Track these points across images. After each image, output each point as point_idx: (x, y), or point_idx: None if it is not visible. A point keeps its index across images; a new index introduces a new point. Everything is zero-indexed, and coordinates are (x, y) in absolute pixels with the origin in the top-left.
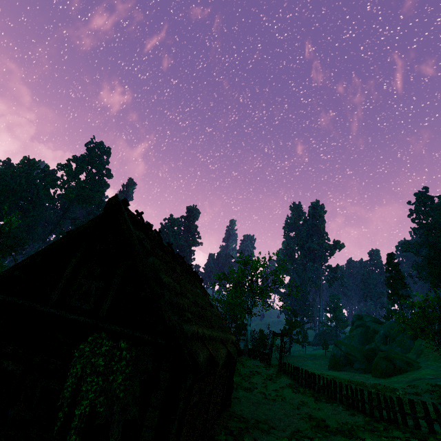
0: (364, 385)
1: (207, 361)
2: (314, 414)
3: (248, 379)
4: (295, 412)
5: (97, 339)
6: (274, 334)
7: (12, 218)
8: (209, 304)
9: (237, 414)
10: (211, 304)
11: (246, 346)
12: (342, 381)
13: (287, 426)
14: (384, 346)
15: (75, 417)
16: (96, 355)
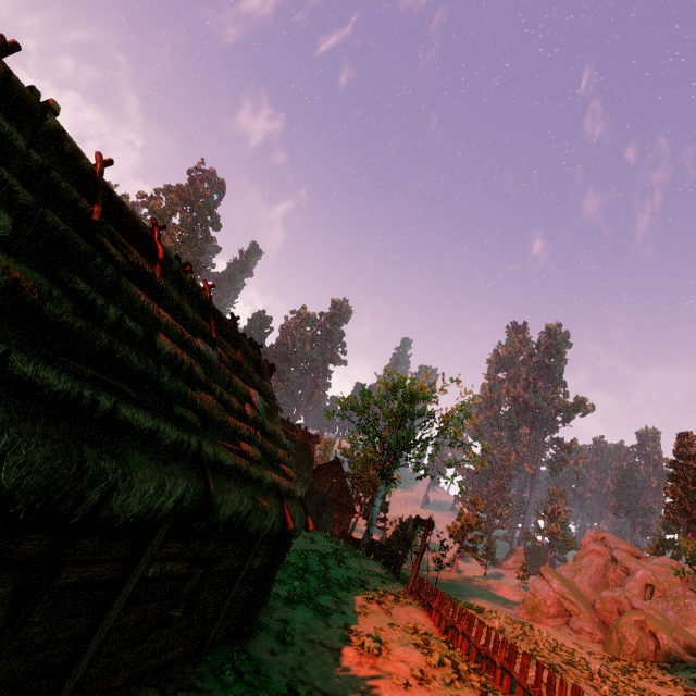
0: (586, 667)
1: None
2: None
3: (338, 590)
4: (396, 693)
5: None
6: (417, 521)
7: None
8: (245, 398)
9: (251, 659)
10: (252, 401)
11: (366, 533)
12: (539, 646)
13: None
14: (640, 601)
15: None
16: None
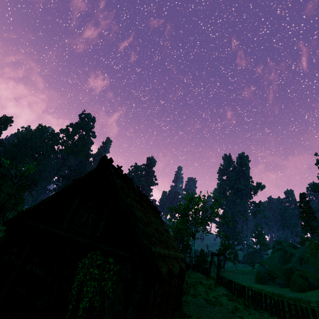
0: (284, 297)
1: (167, 273)
2: (245, 318)
3: (193, 287)
4: (230, 315)
5: (93, 255)
6: (212, 254)
7: (31, 166)
8: (165, 230)
9: (186, 314)
10: (166, 230)
11: (191, 261)
12: (266, 293)
13: None
14: (299, 267)
15: (80, 309)
16: (93, 266)
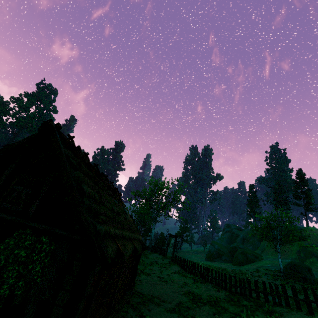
0: (227, 271)
1: (115, 253)
2: (192, 291)
3: (149, 267)
4: (179, 290)
5: (22, 234)
6: (170, 236)
7: None
8: (123, 212)
9: (138, 292)
10: (125, 212)
11: (150, 243)
12: (213, 268)
13: (173, 299)
14: (242, 245)
15: None
16: (19, 248)
